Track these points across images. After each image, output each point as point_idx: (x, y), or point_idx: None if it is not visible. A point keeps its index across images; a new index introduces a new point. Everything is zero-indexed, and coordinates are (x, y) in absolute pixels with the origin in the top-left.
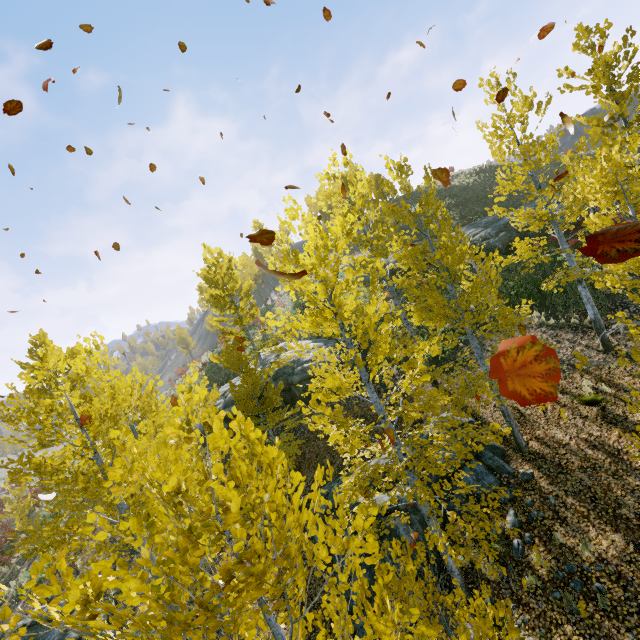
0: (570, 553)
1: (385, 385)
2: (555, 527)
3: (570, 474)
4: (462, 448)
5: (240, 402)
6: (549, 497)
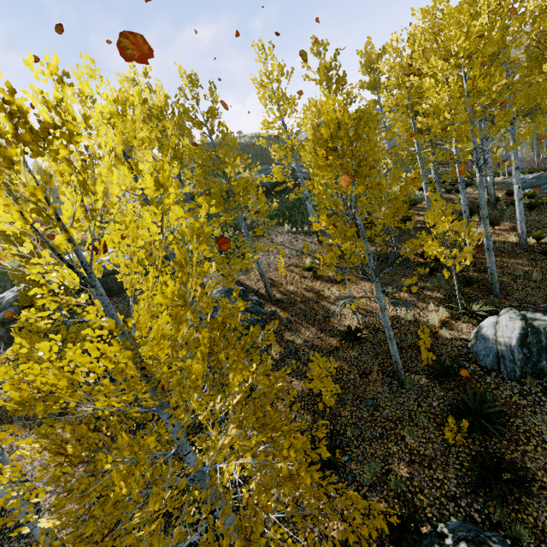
0: (291, 343)
1: None
2: (285, 333)
3: (295, 306)
4: (231, 283)
5: (25, 283)
6: (284, 320)
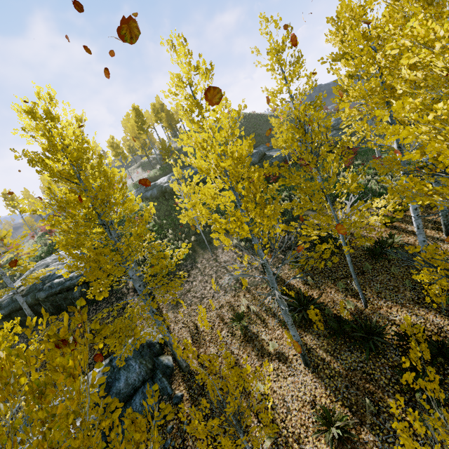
0: None
1: (119, 298)
2: None
3: (206, 396)
4: None
5: None
6: (184, 423)
